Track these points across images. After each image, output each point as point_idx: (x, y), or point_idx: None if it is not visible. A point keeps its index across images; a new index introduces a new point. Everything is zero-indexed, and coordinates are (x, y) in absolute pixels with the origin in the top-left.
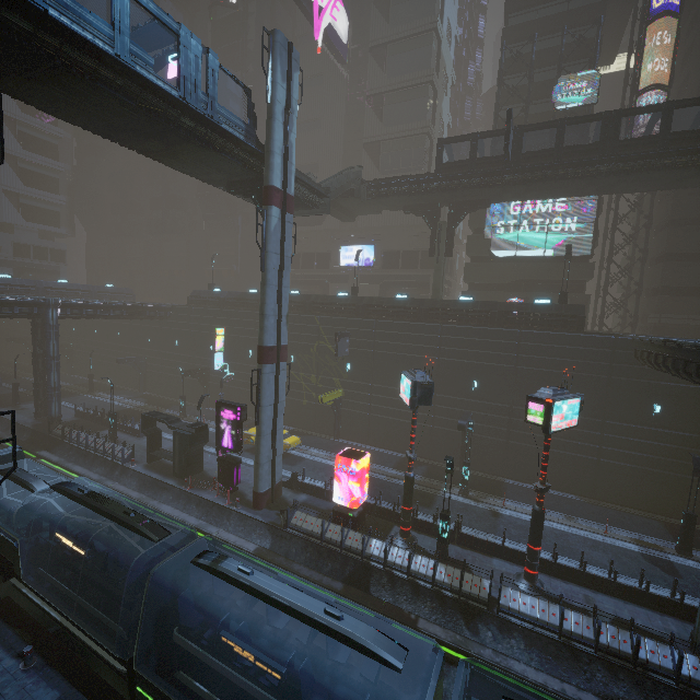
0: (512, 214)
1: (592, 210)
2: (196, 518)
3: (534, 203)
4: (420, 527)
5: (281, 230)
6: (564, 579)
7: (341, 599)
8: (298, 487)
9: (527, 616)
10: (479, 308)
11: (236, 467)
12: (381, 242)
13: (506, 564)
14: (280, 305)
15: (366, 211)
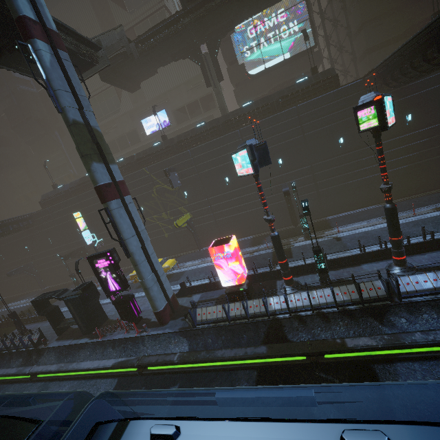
0: (251, 38)
1: (304, 10)
2: (115, 359)
3: (263, 22)
4: (296, 272)
5: (60, 67)
6: (420, 252)
7: (270, 359)
8: (189, 292)
9: (425, 290)
10: (260, 105)
11: (131, 301)
12: (168, 105)
13: (374, 264)
14: (97, 143)
15: (145, 74)
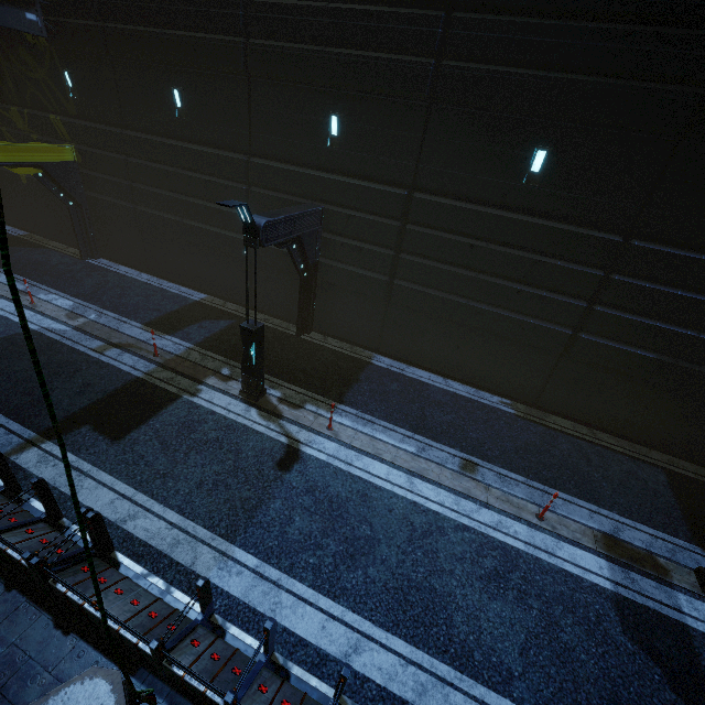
0: None
1: None
2: None
3: None
4: None
5: None
6: None
7: None
8: None
9: None
10: None
11: None
12: None
13: None
14: None
15: None
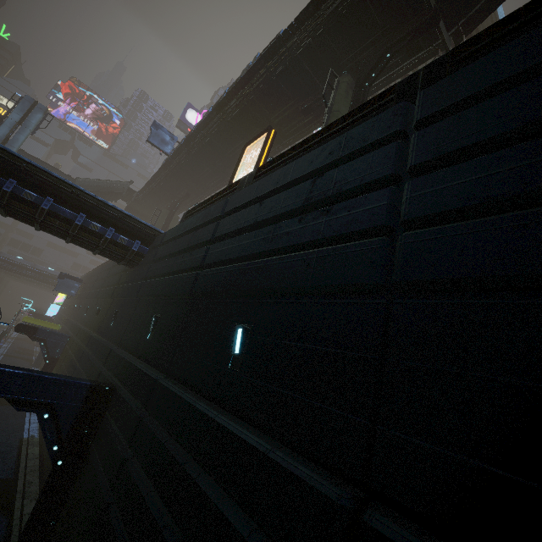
0: None
1: None
2: None
3: None
4: None
5: None
6: None
7: None
8: None
9: None
10: None
11: None
12: None
13: None
14: None
15: None
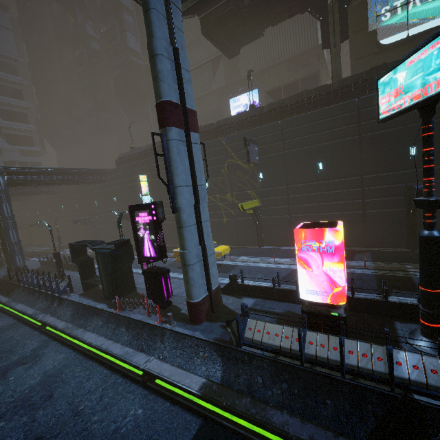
0: None
1: None
2: (121, 346)
3: None
4: None
5: None
6: None
7: None
8: (238, 291)
9: None
10: None
11: (164, 278)
12: (262, 84)
13: None
14: (175, 47)
15: (249, 36)
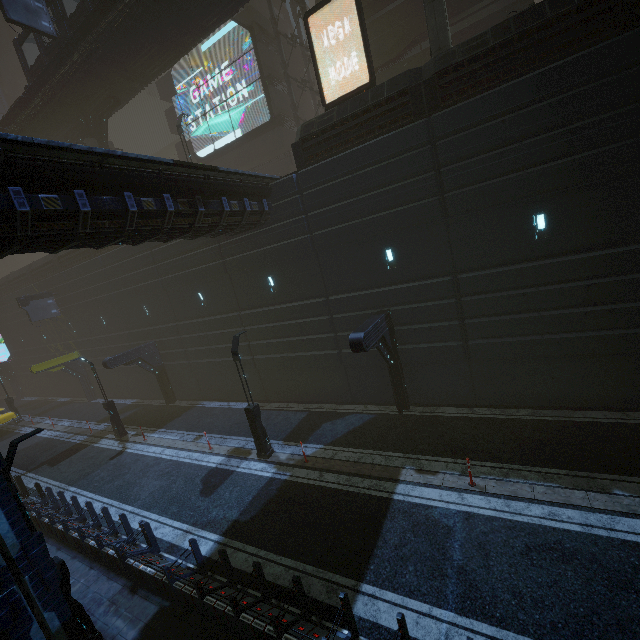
0: (195, 104)
1: (253, 64)
2: None
3: (206, 82)
4: None
5: None
6: (50, 536)
7: None
8: None
9: None
10: None
11: None
12: None
13: None
14: None
15: None
